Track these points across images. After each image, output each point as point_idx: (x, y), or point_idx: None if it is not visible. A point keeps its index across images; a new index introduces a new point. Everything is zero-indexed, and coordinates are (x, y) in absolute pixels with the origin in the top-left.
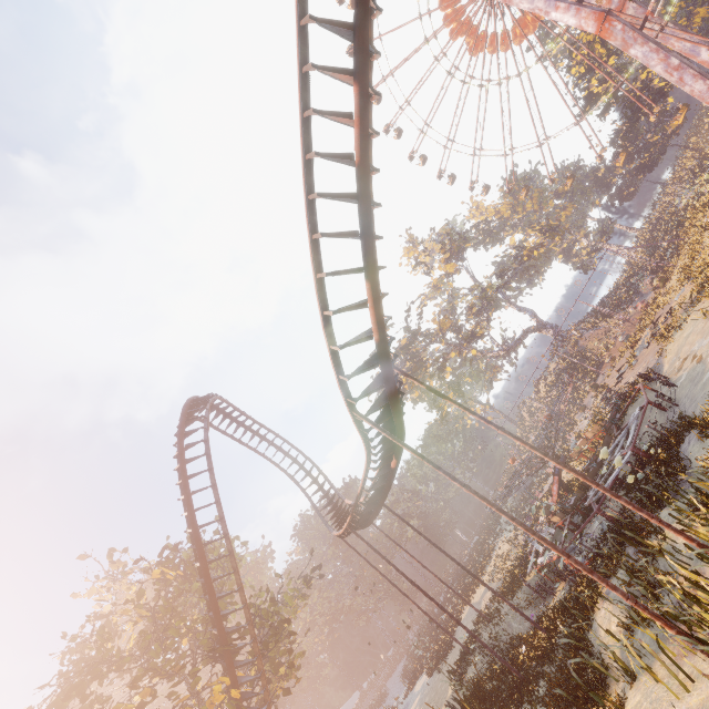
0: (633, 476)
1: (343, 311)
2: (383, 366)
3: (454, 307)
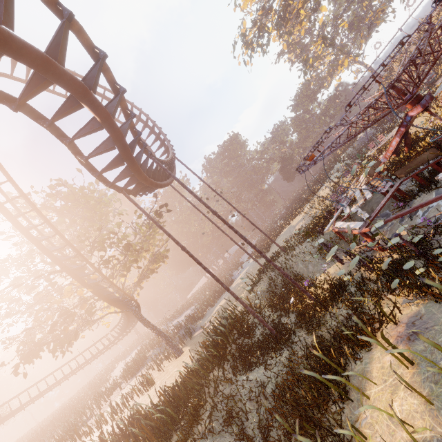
0: None
1: None
2: None
3: None
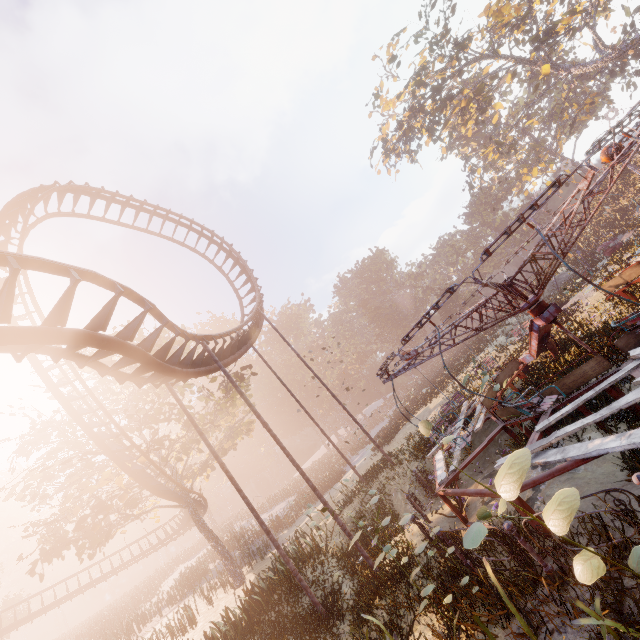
0: (598, 570)
1: None
2: None
3: None
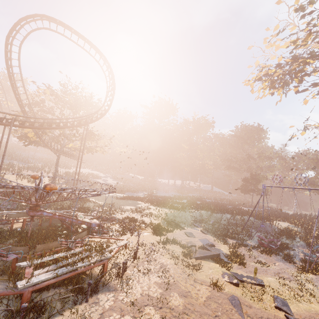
0: None
1: None
2: None
3: None
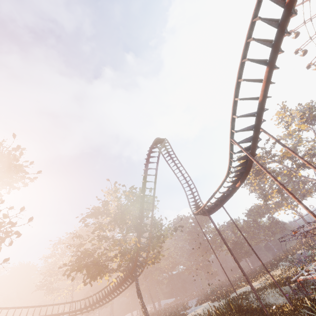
0: None
1: (249, 81)
2: (258, 116)
3: (296, 148)
